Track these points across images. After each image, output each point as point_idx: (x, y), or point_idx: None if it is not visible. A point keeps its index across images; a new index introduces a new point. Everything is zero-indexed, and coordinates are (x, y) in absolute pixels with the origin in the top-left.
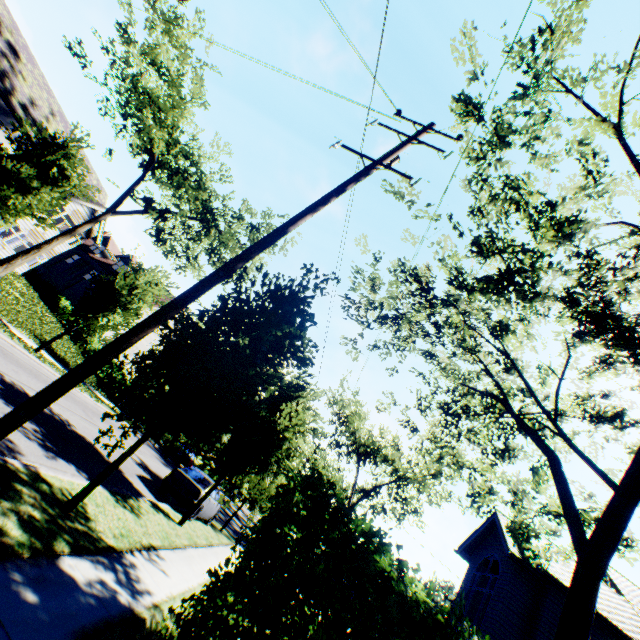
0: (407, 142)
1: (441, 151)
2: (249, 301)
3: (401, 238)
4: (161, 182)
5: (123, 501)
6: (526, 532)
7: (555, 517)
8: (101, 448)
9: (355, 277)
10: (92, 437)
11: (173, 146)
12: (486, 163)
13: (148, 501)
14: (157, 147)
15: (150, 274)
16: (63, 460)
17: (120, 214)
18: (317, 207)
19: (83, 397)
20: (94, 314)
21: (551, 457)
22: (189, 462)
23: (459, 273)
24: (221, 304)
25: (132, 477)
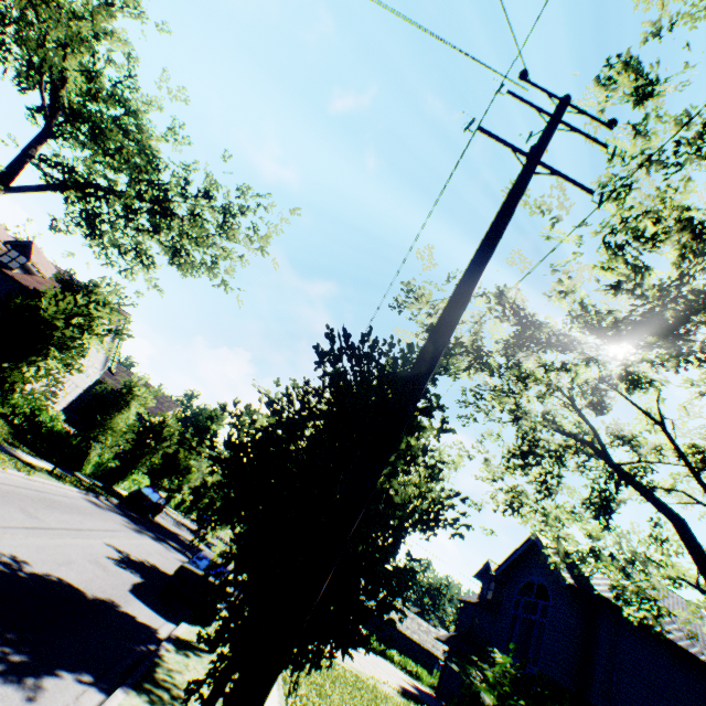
0: (555, 127)
1: (604, 145)
2: (350, 386)
3: (506, 260)
4: (72, 137)
5: (155, 690)
6: (656, 608)
7: (674, 581)
8: (75, 579)
9: (406, 297)
10: (56, 564)
11: (96, 83)
12: (636, 163)
13: (169, 645)
14: (64, 81)
15: (92, 290)
16: (49, 678)
17: (18, 191)
18: (495, 247)
19: (8, 477)
20: (12, 362)
21: (679, 522)
22: (159, 509)
23: (586, 311)
24: (317, 402)
25: (129, 604)
